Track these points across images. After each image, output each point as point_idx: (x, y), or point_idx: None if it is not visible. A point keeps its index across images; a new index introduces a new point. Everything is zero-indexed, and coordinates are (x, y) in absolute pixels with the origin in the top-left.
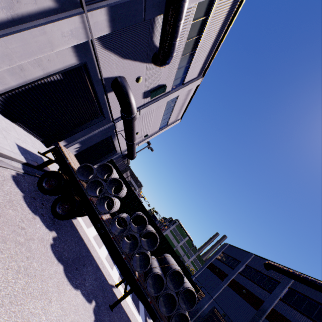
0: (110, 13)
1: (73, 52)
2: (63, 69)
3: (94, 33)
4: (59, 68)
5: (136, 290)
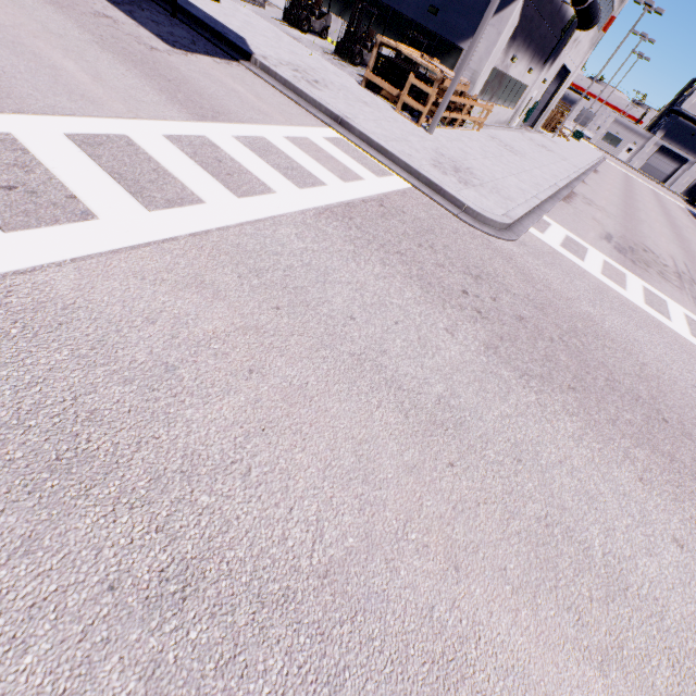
0: None
1: None
2: None
3: None
4: None
5: None
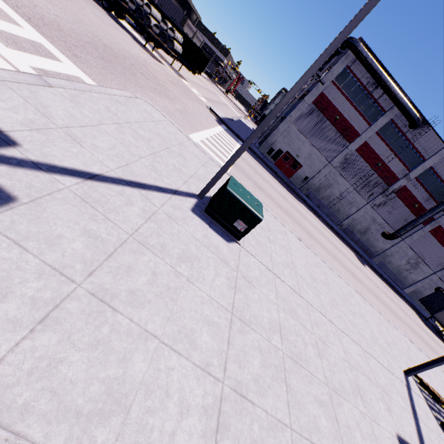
0: None
1: None
2: None
3: None
4: None
5: (153, 39)
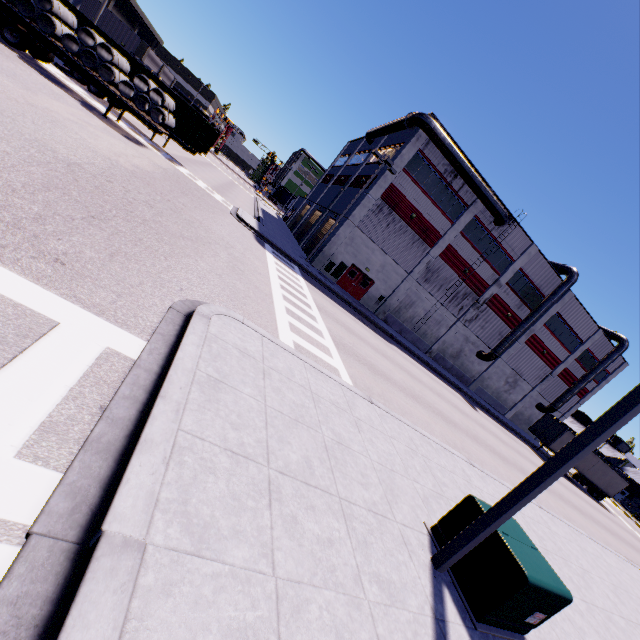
0: None
1: None
2: None
3: None
4: None
5: (120, 104)
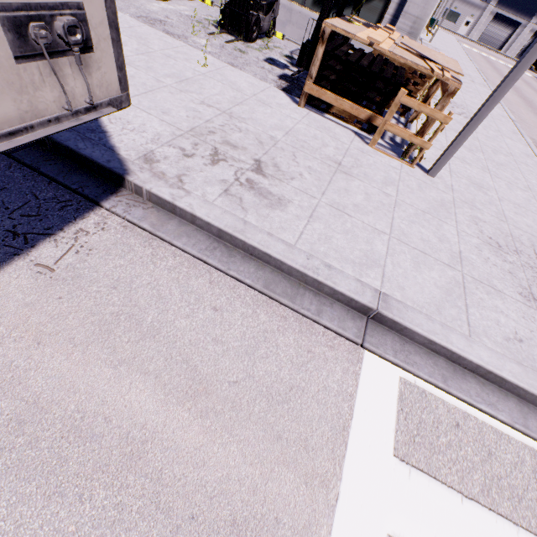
0: (536, 16)
1: (531, 31)
2: (530, 37)
3: (534, 23)
4: (529, 38)
5: None
